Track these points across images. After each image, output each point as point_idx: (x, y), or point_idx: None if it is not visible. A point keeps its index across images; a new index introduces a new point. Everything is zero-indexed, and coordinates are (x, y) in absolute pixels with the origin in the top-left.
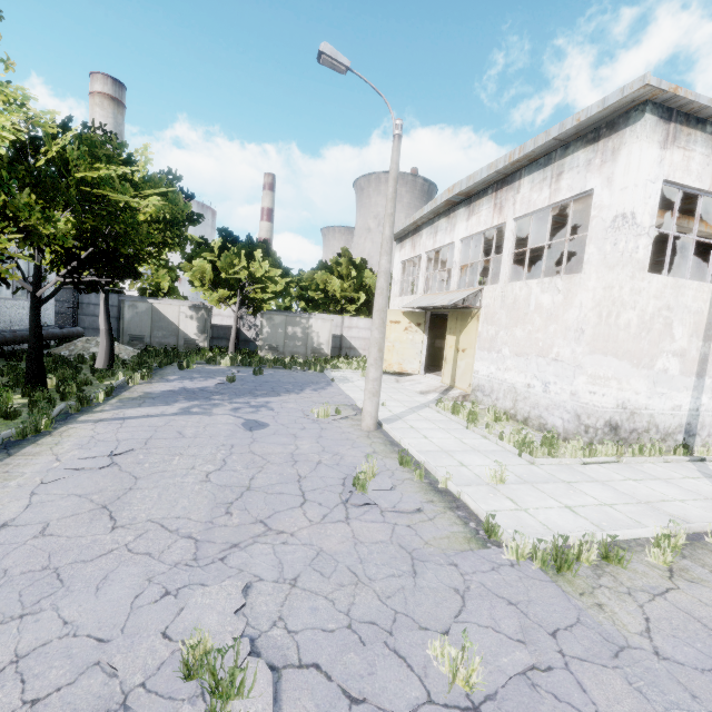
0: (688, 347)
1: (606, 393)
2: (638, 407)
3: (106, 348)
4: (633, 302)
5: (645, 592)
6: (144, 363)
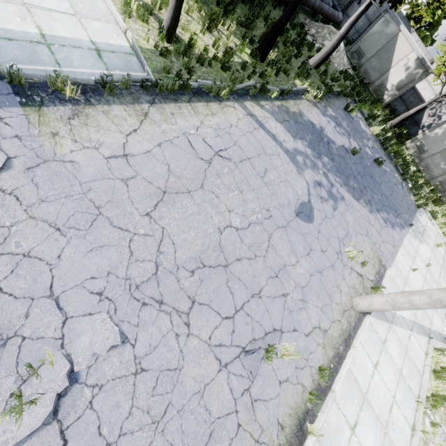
0: None
1: None
2: None
3: (326, 51)
4: None
5: None
6: (336, 81)
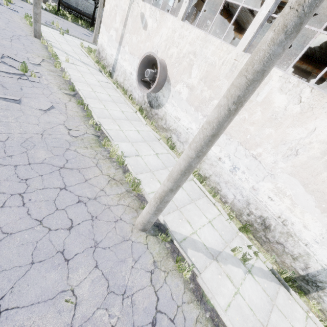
0: (119, 28)
1: (100, 38)
2: (104, 48)
3: None
4: (109, 0)
5: (21, 19)
6: None
